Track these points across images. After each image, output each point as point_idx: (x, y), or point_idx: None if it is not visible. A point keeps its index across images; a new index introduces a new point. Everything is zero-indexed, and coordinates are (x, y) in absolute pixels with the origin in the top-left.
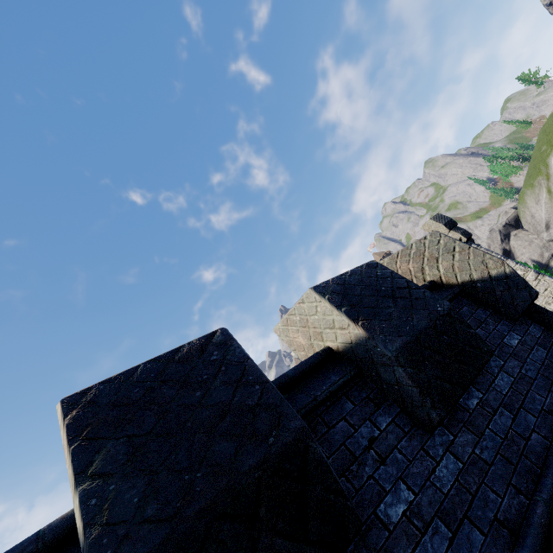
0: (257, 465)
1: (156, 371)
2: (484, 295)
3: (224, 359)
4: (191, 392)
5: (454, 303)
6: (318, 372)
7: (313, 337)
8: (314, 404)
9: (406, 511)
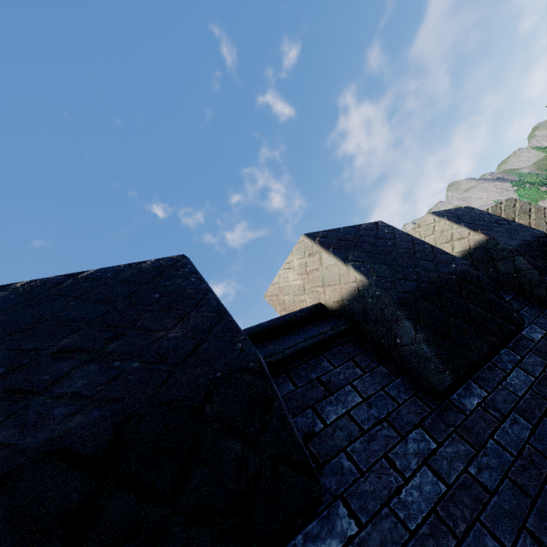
0: (451, 273)
1: (353, 231)
2: None
3: (394, 232)
4: (384, 242)
5: None
6: None
7: None
8: None
9: (543, 337)
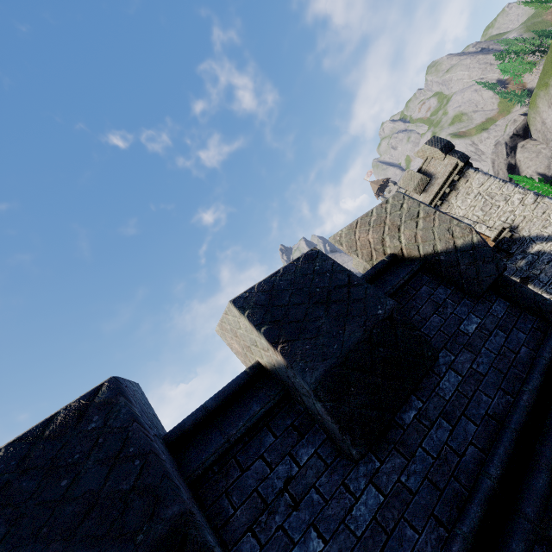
0: None
1: (19, 456)
2: (447, 270)
3: (104, 425)
4: (56, 482)
5: (413, 283)
6: (243, 396)
7: (245, 348)
8: (226, 447)
9: None
